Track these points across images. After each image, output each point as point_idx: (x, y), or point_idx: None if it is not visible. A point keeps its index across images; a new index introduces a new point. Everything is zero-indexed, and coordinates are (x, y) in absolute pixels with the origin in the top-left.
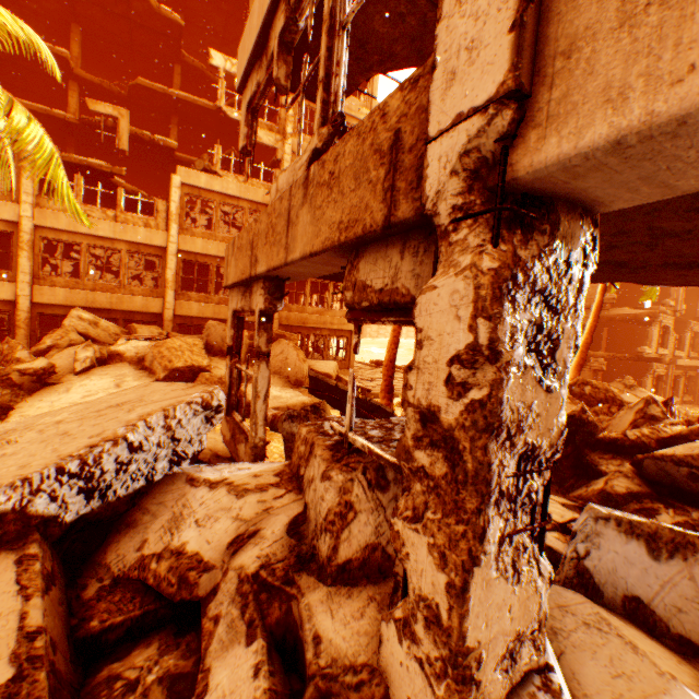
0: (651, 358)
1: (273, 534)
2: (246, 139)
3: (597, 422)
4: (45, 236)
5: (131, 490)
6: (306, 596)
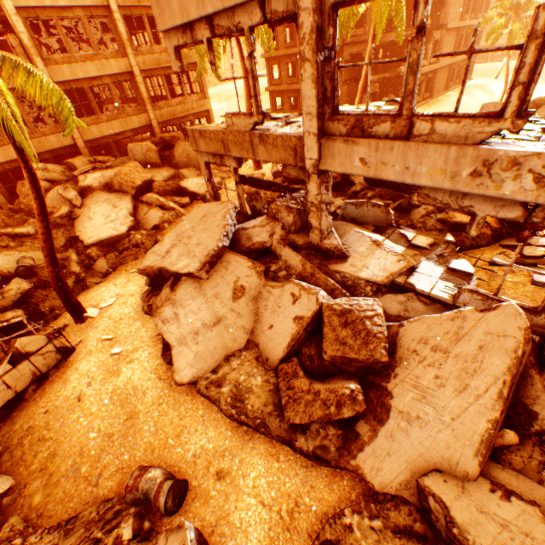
0: None
1: (279, 231)
2: (180, 68)
3: None
4: None
5: (231, 237)
6: (292, 238)
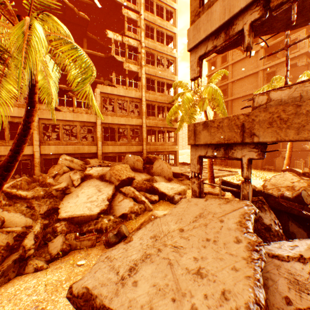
0: (307, 150)
1: None
2: (198, 73)
3: None
4: (43, 122)
5: None
6: None
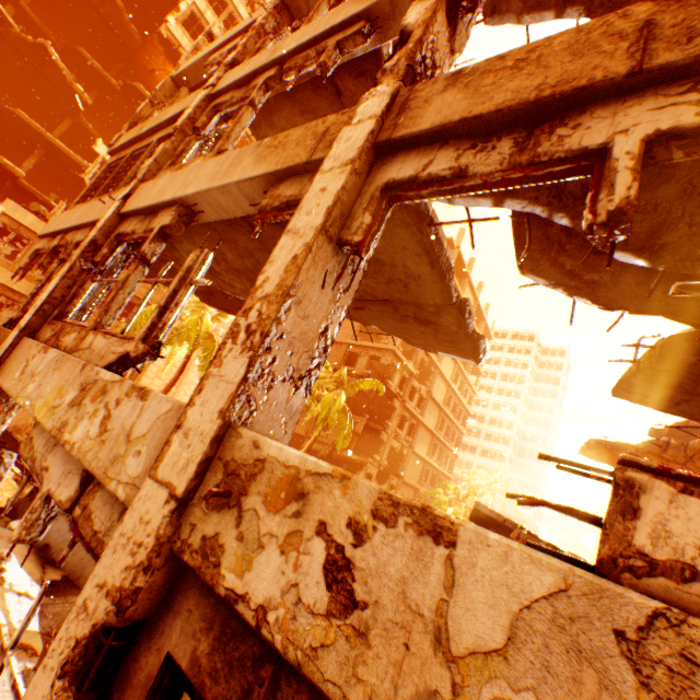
0: None
1: None
2: (26, 264)
3: None
4: None
5: None
6: None
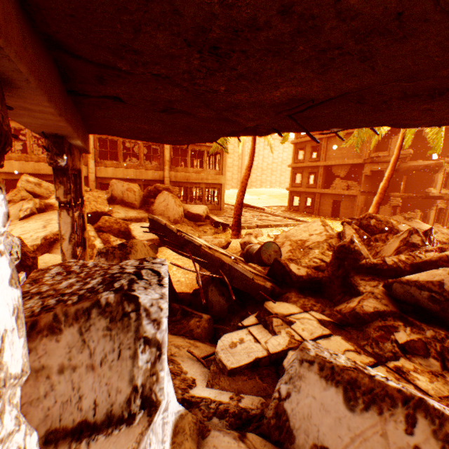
0: (436, 196)
1: None
2: None
3: (374, 247)
4: None
5: None
6: None
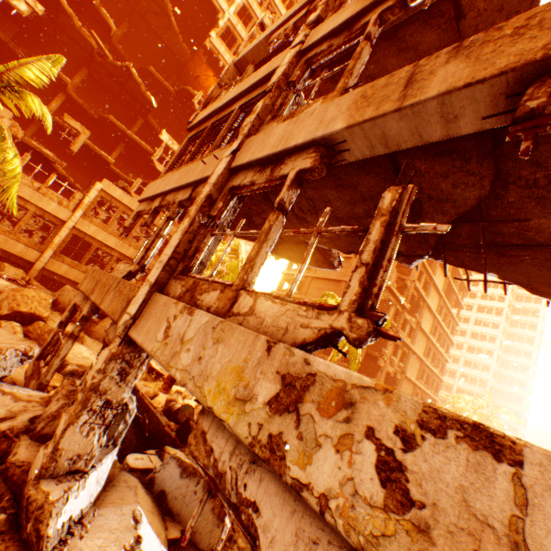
0: None
1: (22, 419)
2: (130, 224)
3: None
4: None
5: None
6: (21, 442)
